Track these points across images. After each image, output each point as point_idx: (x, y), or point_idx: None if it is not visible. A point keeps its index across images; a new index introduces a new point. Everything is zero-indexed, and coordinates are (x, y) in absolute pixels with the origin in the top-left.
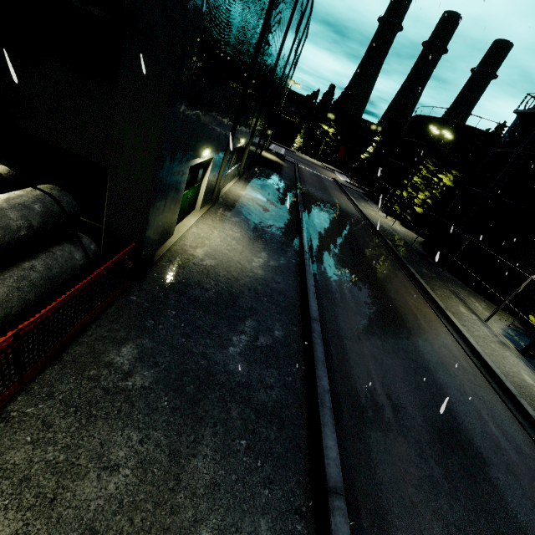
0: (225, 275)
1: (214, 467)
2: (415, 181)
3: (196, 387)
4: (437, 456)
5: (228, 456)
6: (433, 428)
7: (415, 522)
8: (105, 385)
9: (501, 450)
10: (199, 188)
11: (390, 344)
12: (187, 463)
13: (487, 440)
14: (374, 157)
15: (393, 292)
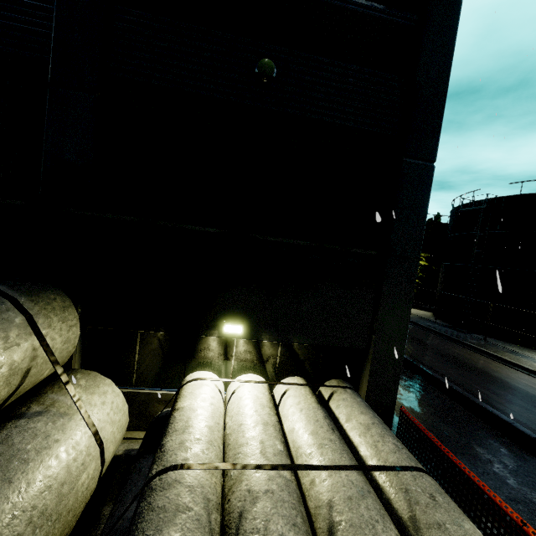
0: (407, 409)
1: None
2: None
3: None
4: None
5: None
6: None
7: None
8: None
9: None
10: None
11: None
12: None
13: None
14: None
15: (491, 371)
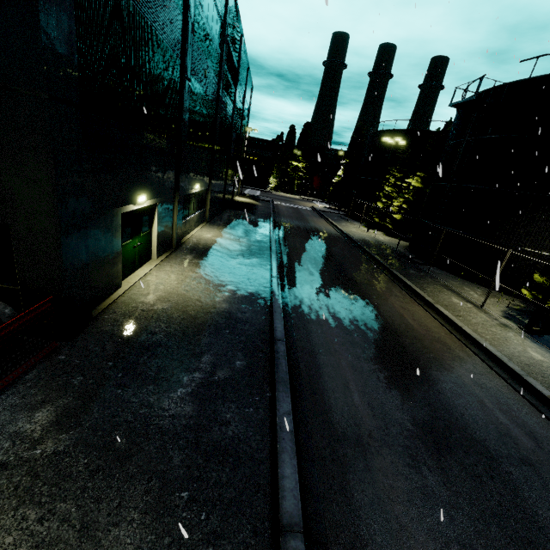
0: (180, 315)
1: (141, 533)
2: (386, 191)
3: (129, 441)
4: (431, 461)
5: (163, 515)
6: (425, 430)
7: (405, 547)
8: (4, 460)
9: (511, 439)
10: (150, 237)
11: (372, 350)
12: (105, 535)
13: (493, 431)
14: (346, 179)
15: (376, 298)
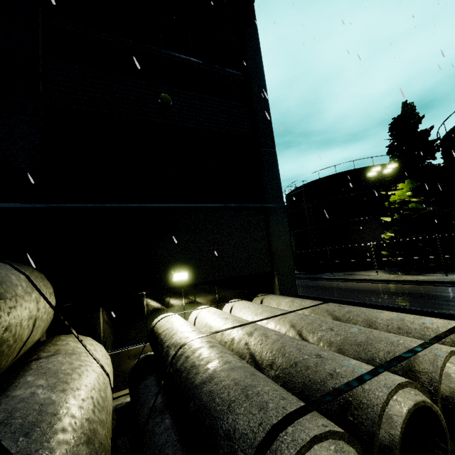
0: None
1: None
2: None
3: None
4: None
5: None
6: (450, 301)
7: None
8: None
9: None
10: None
11: (387, 296)
12: None
13: None
14: None
15: (342, 287)
